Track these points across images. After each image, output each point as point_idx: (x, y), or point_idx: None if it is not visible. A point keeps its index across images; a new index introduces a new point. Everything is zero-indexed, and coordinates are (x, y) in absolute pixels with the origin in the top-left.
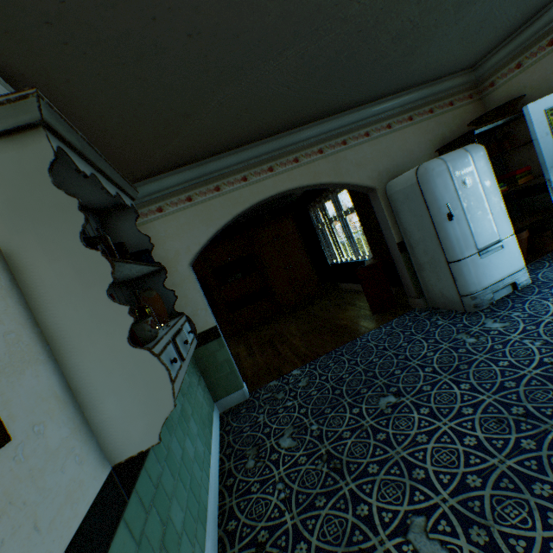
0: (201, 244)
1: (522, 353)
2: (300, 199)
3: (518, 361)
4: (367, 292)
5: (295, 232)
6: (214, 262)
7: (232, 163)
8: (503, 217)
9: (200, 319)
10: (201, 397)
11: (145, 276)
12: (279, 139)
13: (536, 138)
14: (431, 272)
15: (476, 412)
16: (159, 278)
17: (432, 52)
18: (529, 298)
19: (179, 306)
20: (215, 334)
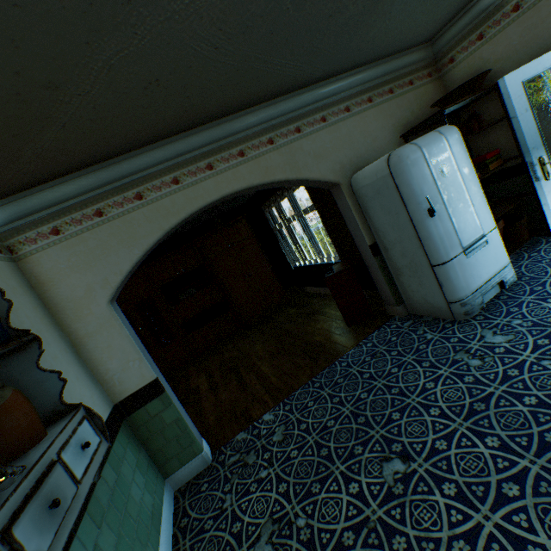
0: (124, 272)
1: (549, 383)
2: (253, 198)
3: (549, 396)
4: (340, 302)
5: (251, 236)
6: (161, 278)
7: (155, 161)
8: (484, 208)
9: (134, 373)
10: (141, 489)
11: (0, 356)
12: (216, 127)
13: (515, 115)
14: (411, 277)
15: (525, 493)
16: (27, 356)
17: (395, 12)
18: (523, 299)
19: (100, 361)
20: (157, 390)
